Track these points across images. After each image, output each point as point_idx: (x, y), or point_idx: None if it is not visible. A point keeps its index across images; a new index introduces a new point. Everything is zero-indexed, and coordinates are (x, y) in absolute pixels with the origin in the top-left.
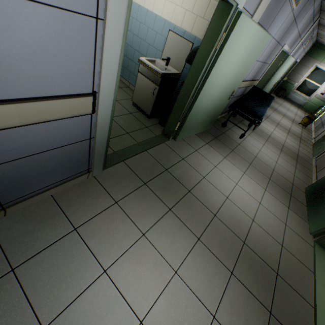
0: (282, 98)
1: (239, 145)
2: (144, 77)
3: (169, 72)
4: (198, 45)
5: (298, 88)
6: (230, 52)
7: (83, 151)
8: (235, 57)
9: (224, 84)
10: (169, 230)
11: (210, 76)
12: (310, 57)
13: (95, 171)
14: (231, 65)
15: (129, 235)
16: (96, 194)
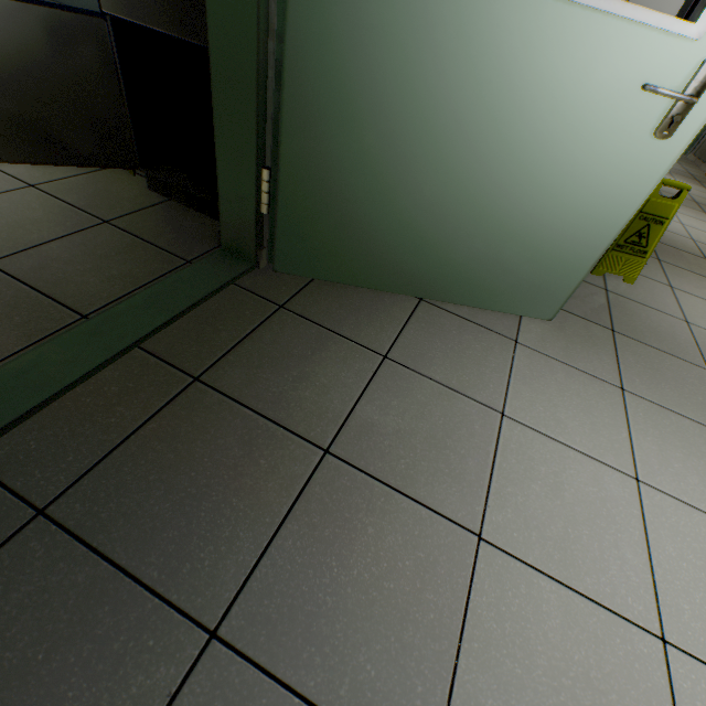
0: None
1: None
2: None
3: None
4: None
5: None
6: None
7: None
8: None
9: None
10: None
11: None
12: None
13: None
14: None
15: None
16: None
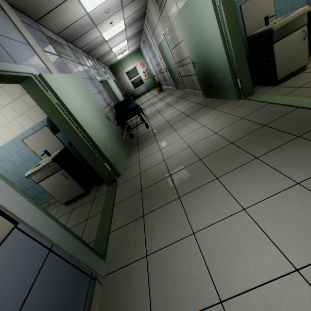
0: (137, 99)
1: (153, 129)
2: (47, 179)
3: (56, 154)
4: (47, 117)
5: (135, 87)
6: (68, 97)
7: (60, 268)
8: (76, 97)
9: (94, 116)
10: (199, 204)
11: (78, 119)
12: (117, 73)
13: (99, 270)
14: (80, 103)
15: (188, 252)
16: (125, 280)
